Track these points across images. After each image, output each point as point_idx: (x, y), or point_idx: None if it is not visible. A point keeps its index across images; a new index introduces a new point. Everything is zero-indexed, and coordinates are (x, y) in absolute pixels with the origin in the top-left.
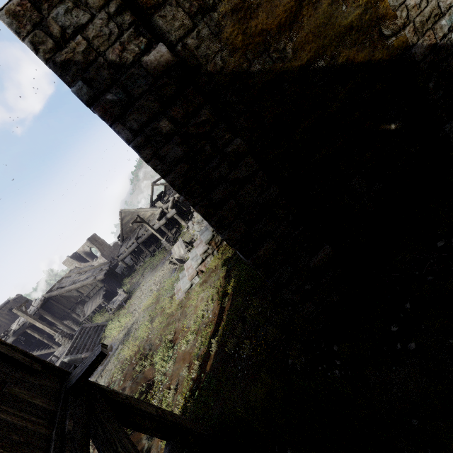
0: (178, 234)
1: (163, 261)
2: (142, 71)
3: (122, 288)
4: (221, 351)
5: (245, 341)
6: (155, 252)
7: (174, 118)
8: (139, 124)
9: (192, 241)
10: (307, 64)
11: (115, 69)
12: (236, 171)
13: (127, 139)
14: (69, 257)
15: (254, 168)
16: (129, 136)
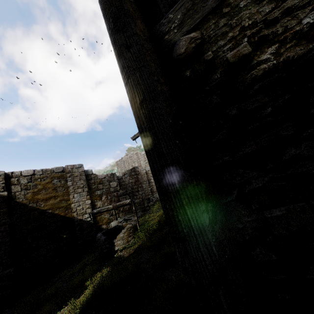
0: None
1: None
2: None
3: None
4: None
5: None
6: None
7: None
8: None
9: None
10: (46, 209)
11: None
12: (0, 228)
13: None
14: None
15: (7, 229)
16: None
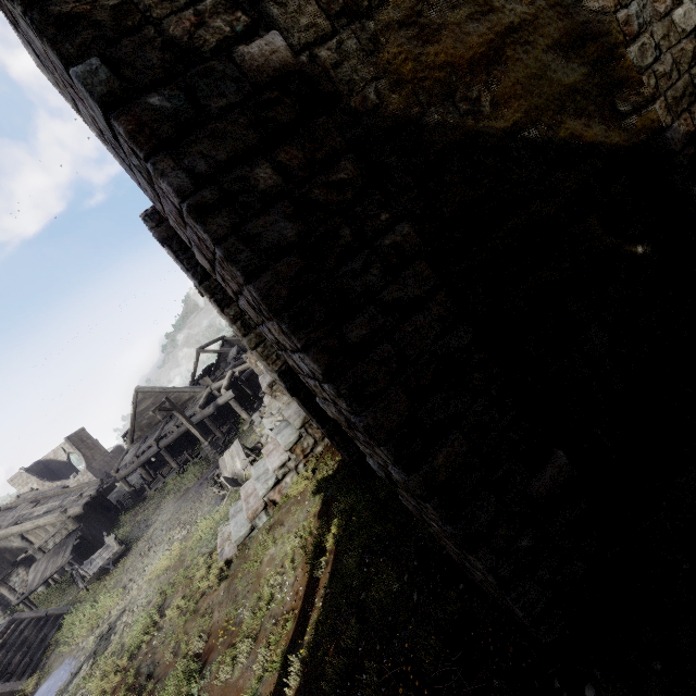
0: (233, 434)
1: (200, 482)
2: (232, 68)
3: (114, 533)
4: (310, 687)
5: (366, 664)
6: (187, 464)
7: (285, 166)
8: (211, 165)
9: (257, 445)
10: (514, 128)
11: (177, 53)
12: (397, 285)
13: (179, 188)
14: (24, 471)
15: (430, 283)
16: (186, 184)
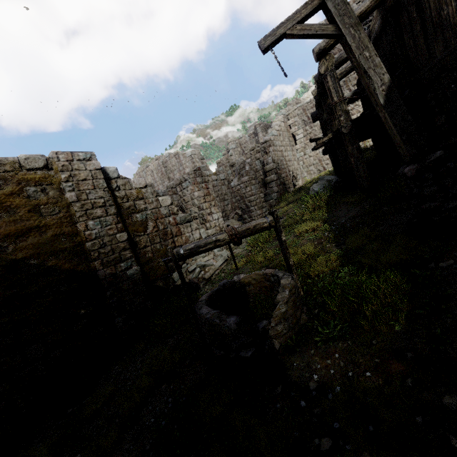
0: None
1: None
2: None
3: None
4: None
5: None
6: None
7: None
8: None
9: None
10: (21, 259)
11: None
12: None
13: None
14: None
15: None
16: None
